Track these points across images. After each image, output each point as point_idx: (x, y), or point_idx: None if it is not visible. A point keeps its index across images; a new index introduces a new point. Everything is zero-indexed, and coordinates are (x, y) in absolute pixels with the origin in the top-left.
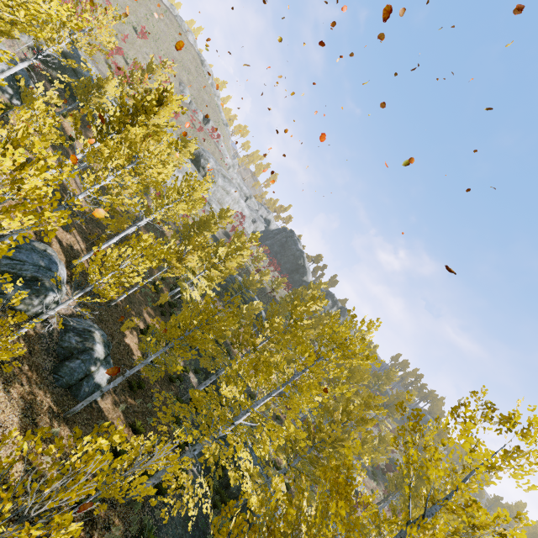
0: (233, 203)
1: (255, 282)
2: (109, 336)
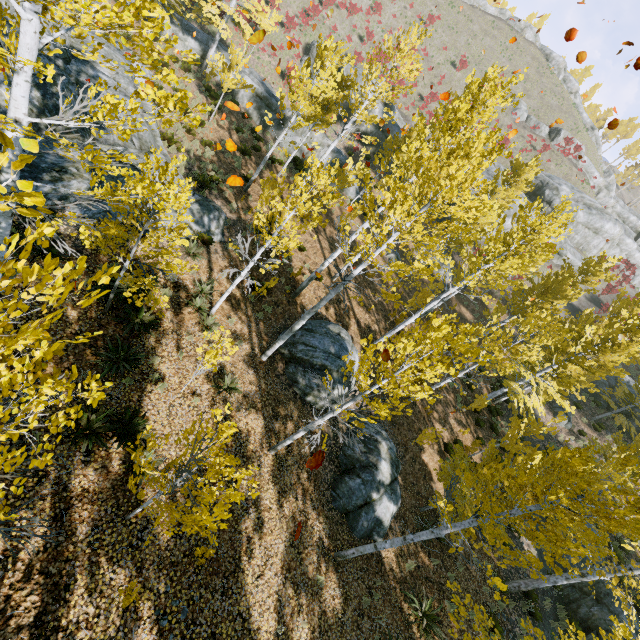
0: (607, 247)
1: None
2: (402, 447)
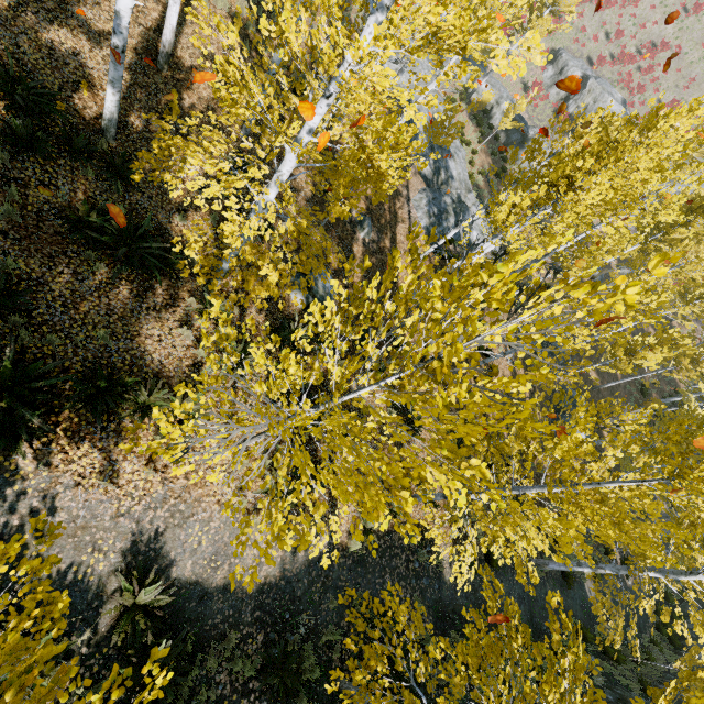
0: None
1: None
2: None
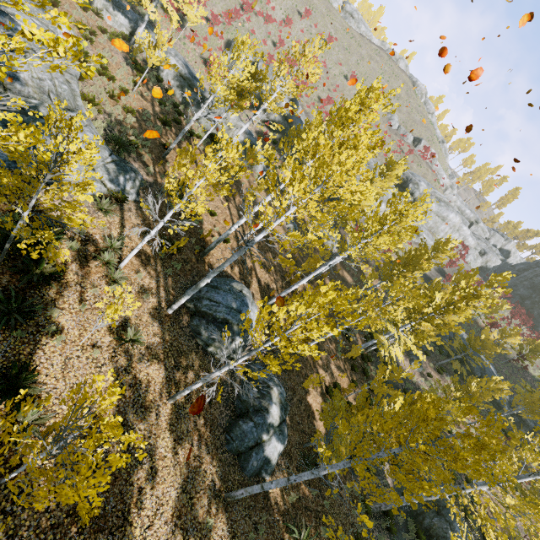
0: (450, 232)
1: (492, 344)
2: (290, 390)
